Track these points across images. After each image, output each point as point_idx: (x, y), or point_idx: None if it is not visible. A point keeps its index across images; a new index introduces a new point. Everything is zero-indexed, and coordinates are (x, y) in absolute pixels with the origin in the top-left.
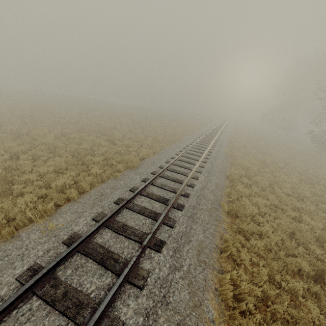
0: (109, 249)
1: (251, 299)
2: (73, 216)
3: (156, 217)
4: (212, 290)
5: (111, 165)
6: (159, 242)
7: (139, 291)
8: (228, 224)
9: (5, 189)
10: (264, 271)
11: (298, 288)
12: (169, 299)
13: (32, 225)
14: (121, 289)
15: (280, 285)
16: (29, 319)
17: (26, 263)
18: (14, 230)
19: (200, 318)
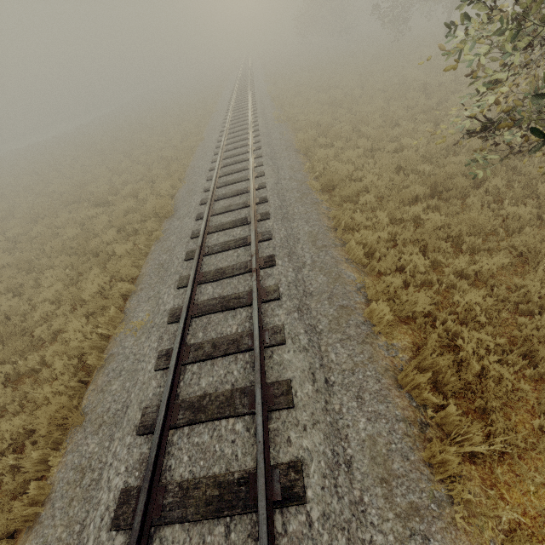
0: (222, 297)
1: (381, 245)
2: (152, 303)
3: (246, 242)
4: (344, 262)
5: (135, 233)
6: (267, 258)
7: (279, 301)
8: (329, 201)
9: (28, 343)
10: (383, 216)
11: (418, 211)
12: (310, 290)
13: (114, 340)
14: (262, 311)
15: (403, 222)
16: (200, 377)
17: (150, 359)
18: (100, 354)
19: (345, 283)
